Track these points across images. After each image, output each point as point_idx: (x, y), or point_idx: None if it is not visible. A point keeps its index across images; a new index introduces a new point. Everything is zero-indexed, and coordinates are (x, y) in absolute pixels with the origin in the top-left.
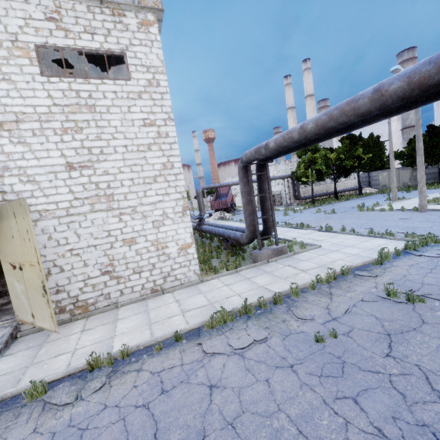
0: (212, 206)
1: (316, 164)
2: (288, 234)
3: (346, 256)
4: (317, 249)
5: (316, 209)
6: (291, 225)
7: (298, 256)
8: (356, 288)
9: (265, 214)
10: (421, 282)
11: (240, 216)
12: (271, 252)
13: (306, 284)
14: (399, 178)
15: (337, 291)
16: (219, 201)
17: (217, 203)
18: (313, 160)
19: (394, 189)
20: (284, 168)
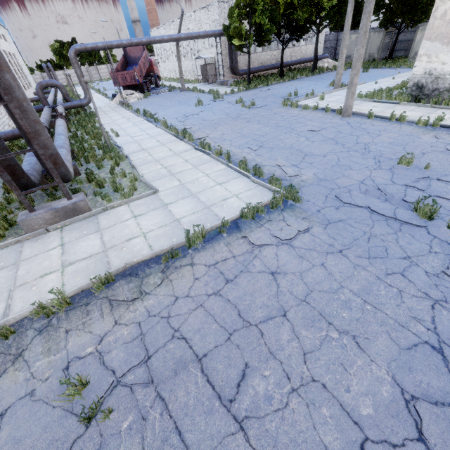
0: (114, 81)
1: (256, 13)
2: (155, 152)
3: (160, 225)
4: (146, 199)
5: (244, 95)
6: (175, 131)
7: (103, 217)
8: (72, 339)
9: (29, 145)
10: (178, 327)
11: (152, 99)
12: (51, 215)
13: (10, 320)
14: (368, 46)
15: (38, 346)
16: (124, 72)
17: (121, 75)
18: (251, 4)
19: (340, 69)
20: (218, 15)
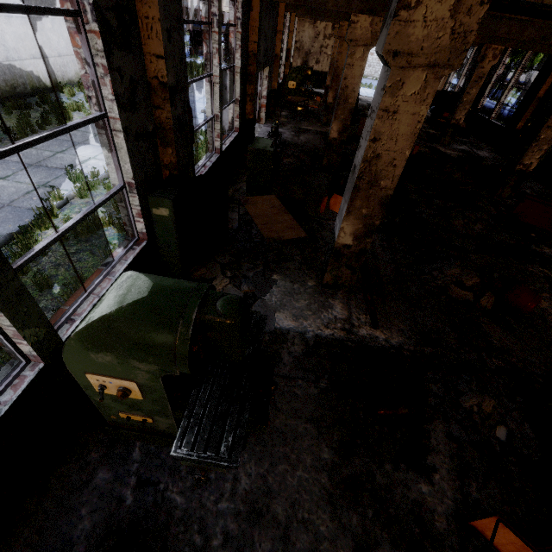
0: None
1: None
2: None
3: None
4: None
5: None
6: None
7: None
8: None
9: None
10: None
11: None
12: None
13: None
14: None
15: None
16: None
17: None
18: None
19: None
20: None
